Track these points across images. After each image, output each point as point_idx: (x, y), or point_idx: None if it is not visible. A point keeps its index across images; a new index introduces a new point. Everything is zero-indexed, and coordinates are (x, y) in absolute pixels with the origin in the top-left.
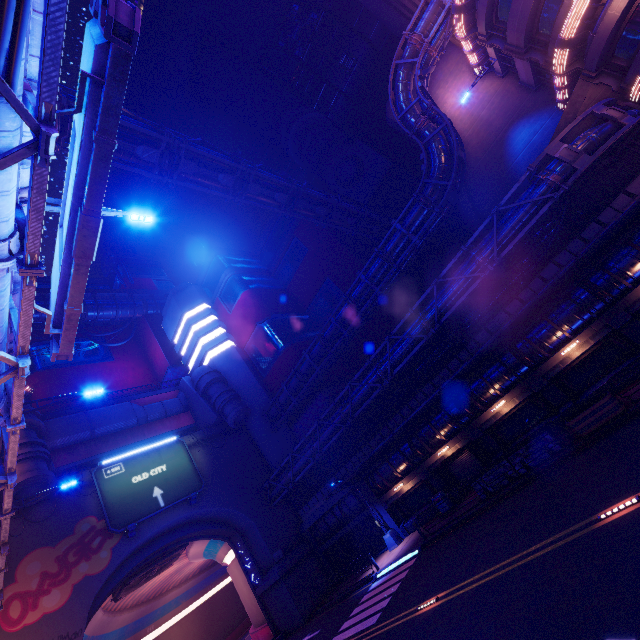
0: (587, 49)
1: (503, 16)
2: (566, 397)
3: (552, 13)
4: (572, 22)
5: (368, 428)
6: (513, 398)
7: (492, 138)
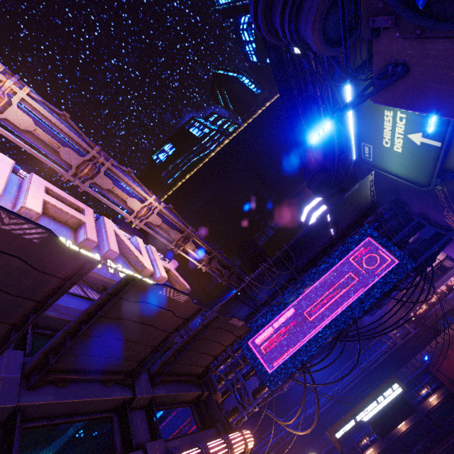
0: None
1: None
2: (401, 453)
3: None
4: None
5: (290, 452)
6: (376, 448)
7: None
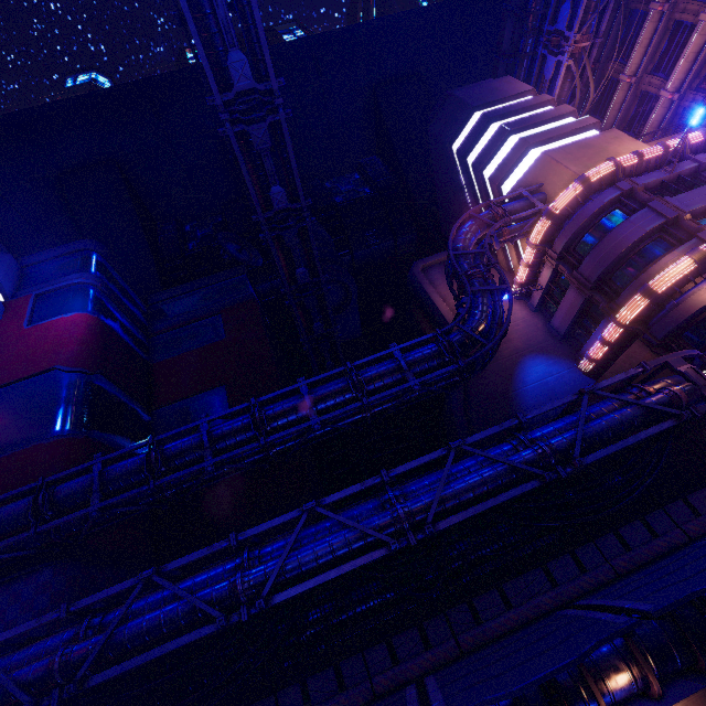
0: (660, 315)
1: (582, 248)
2: None
3: (637, 267)
4: (668, 277)
5: None
6: None
7: (507, 353)
